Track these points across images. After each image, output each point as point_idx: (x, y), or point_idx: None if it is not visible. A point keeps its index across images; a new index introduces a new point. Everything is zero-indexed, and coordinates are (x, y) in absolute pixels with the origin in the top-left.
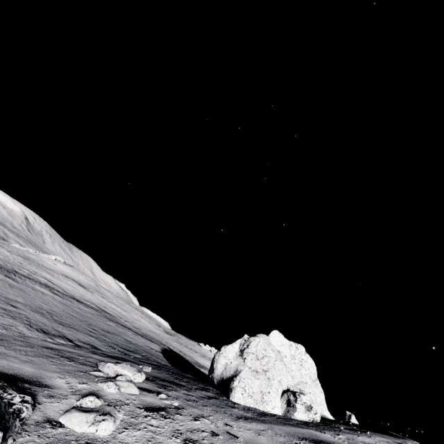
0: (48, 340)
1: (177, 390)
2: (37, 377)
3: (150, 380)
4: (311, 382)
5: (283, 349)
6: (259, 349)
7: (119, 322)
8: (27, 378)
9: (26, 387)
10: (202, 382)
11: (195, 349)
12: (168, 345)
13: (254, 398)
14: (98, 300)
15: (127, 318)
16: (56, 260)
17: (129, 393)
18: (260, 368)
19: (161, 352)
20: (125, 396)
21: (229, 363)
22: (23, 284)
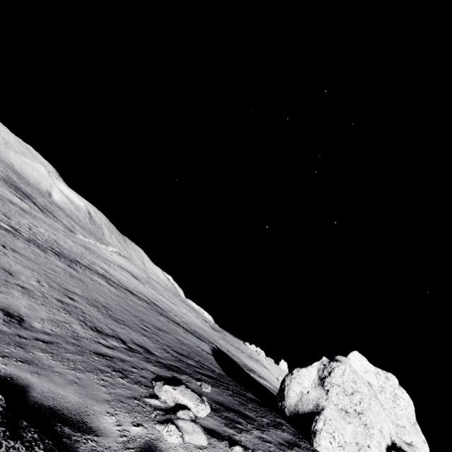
0: (101, 341)
1: (249, 429)
2: (81, 413)
3: (213, 410)
4: (410, 426)
5: (368, 377)
6: (347, 380)
7: (169, 316)
8: (68, 415)
9: (65, 433)
10: (268, 409)
11: (241, 348)
12: (216, 343)
13: (348, 451)
14: (149, 292)
15: (176, 311)
16: (113, 251)
17: (195, 443)
18: (350, 408)
19: (212, 354)
20: (191, 451)
21: (305, 392)
22: (82, 274)
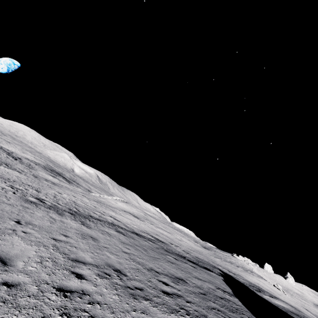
0: None
1: None
2: None
3: None
4: None
5: None
6: None
7: (173, 250)
8: None
9: None
10: None
11: (232, 261)
12: (216, 265)
13: None
14: (149, 227)
15: (174, 241)
16: (116, 200)
17: None
18: None
19: (231, 292)
20: None
21: None
22: (94, 229)
